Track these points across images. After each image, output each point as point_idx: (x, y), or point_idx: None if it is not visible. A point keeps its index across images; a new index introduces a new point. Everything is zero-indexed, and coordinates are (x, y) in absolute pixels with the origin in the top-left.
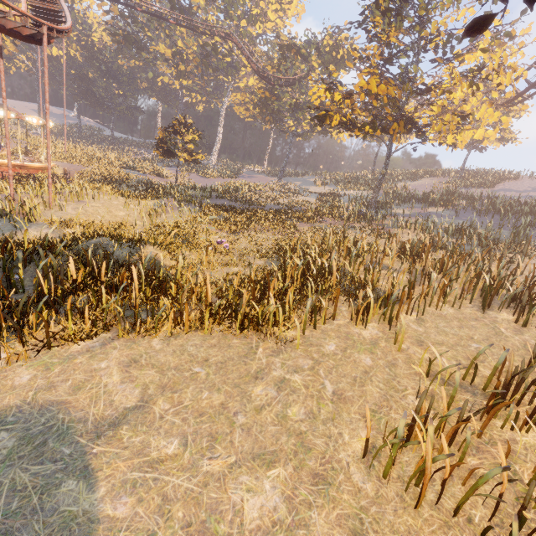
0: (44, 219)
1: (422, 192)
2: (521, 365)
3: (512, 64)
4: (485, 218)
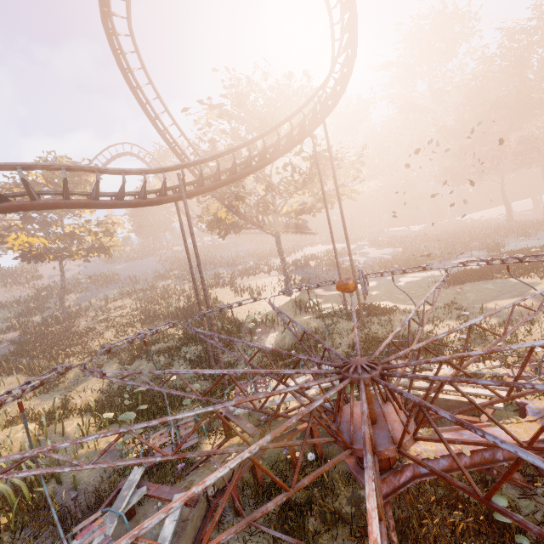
0: (26, 438)
1: (11, 296)
2: (239, 285)
3: (118, 222)
4: (108, 287)
